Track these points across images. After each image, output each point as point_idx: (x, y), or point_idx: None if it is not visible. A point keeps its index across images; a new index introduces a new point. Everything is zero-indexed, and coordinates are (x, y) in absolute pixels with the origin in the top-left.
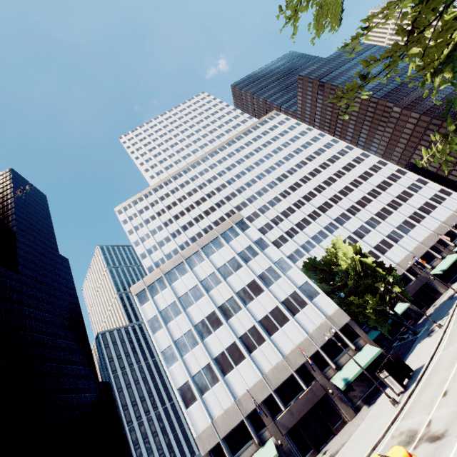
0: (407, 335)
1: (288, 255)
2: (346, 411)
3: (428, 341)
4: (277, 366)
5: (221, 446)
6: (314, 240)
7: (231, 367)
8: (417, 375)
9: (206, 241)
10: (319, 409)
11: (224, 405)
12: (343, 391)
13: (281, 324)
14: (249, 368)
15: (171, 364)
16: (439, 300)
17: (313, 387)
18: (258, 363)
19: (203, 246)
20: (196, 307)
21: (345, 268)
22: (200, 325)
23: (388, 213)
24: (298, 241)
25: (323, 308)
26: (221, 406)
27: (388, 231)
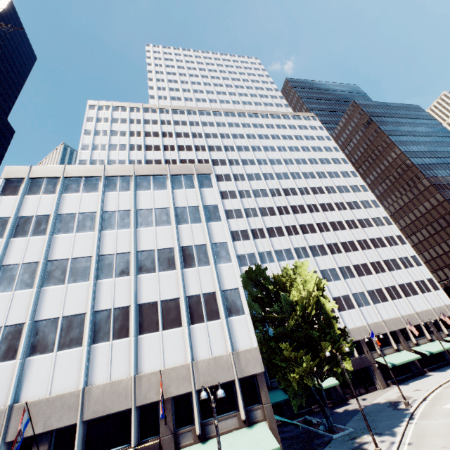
0: (317, 420)
1: (239, 253)
2: None
3: None
4: (116, 384)
5: None
6: (276, 255)
7: (50, 348)
8: None
9: (148, 172)
10: None
11: None
12: None
13: (167, 326)
14: (74, 365)
15: None
16: (372, 397)
17: (146, 449)
18: (94, 363)
19: (140, 175)
20: (71, 238)
21: (295, 301)
22: (56, 264)
23: (366, 272)
24: (259, 246)
25: (237, 336)
26: None
27: (357, 290)
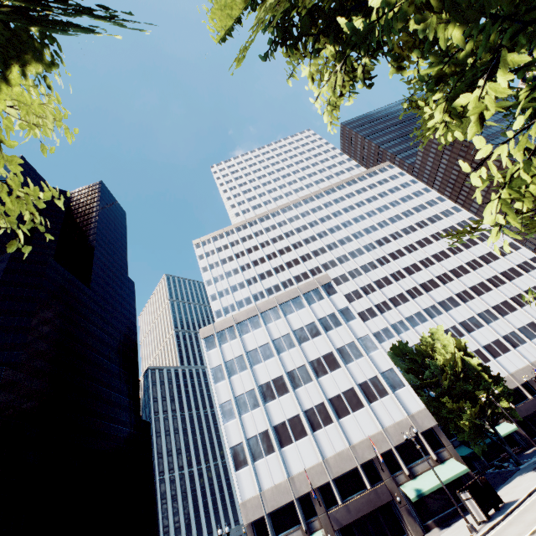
0: (507, 463)
1: (373, 332)
2: (413, 527)
3: (531, 476)
4: (341, 454)
5: (265, 521)
6: (409, 322)
7: (290, 440)
8: (507, 508)
9: (286, 298)
10: (381, 515)
11: (276, 478)
12: (413, 504)
13: (354, 409)
14: (309, 447)
15: (227, 420)
16: None
17: (379, 488)
18: (321, 444)
19: (282, 303)
20: (264, 366)
21: (442, 363)
22: (264, 386)
23: (509, 309)
24: (388, 319)
25: (406, 404)
26: (272, 479)
27: (506, 331)
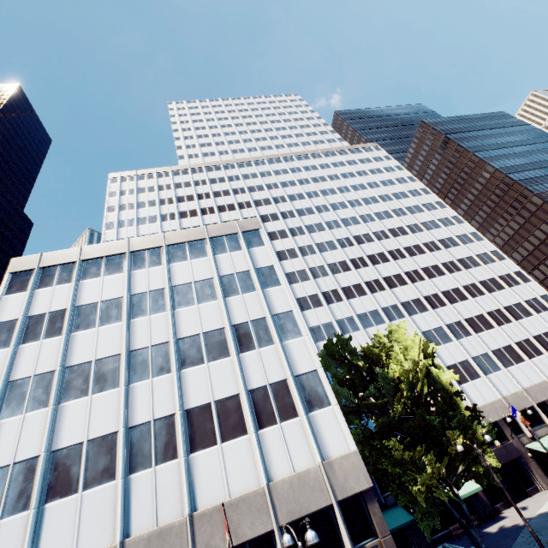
0: None
1: (312, 325)
2: None
3: None
4: (166, 531)
5: None
6: (360, 321)
7: (73, 487)
8: None
9: (182, 238)
10: None
11: None
12: None
13: (226, 435)
14: (106, 508)
15: None
16: (535, 503)
17: None
18: (133, 503)
19: (173, 244)
20: (93, 334)
21: (396, 377)
22: (76, 370)
23: (485, 325)
24: (336, 312)
25: (325, 438)
26: None
27: (478, 352)
